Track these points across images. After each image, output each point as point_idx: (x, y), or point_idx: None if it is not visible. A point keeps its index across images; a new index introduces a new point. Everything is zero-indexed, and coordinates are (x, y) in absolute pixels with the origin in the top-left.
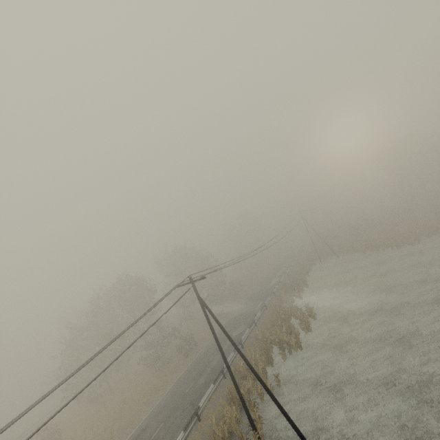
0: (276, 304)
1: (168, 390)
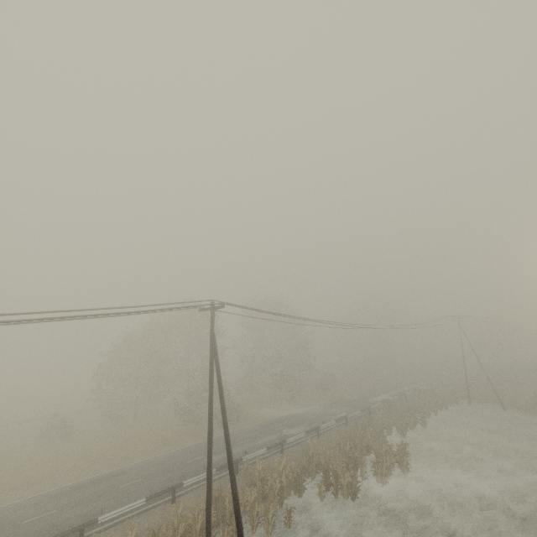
0: (358, 423)
1: (175, 449)
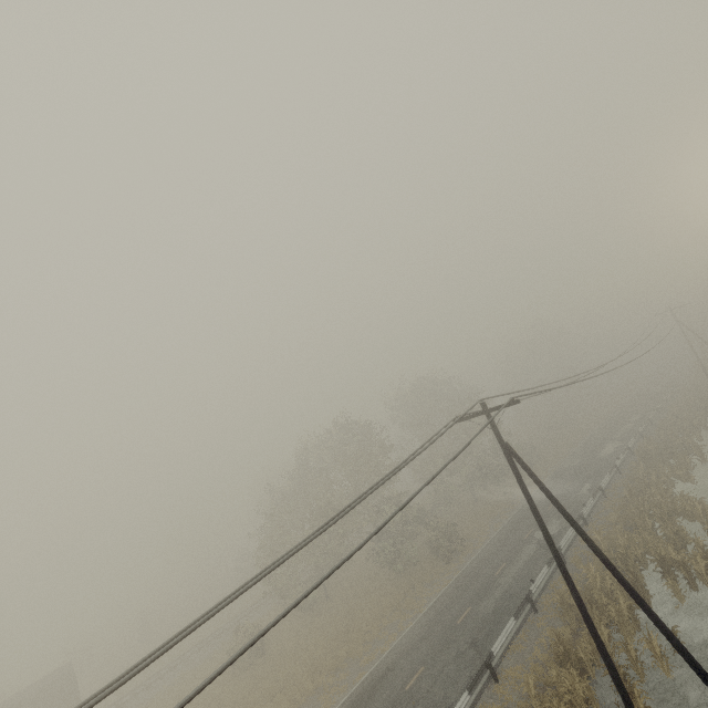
0: (633, 488)
1: (422, 613)
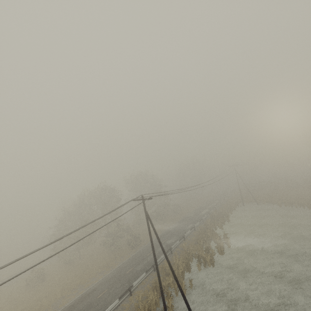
0: (202, 229)
1: (115, 268)
